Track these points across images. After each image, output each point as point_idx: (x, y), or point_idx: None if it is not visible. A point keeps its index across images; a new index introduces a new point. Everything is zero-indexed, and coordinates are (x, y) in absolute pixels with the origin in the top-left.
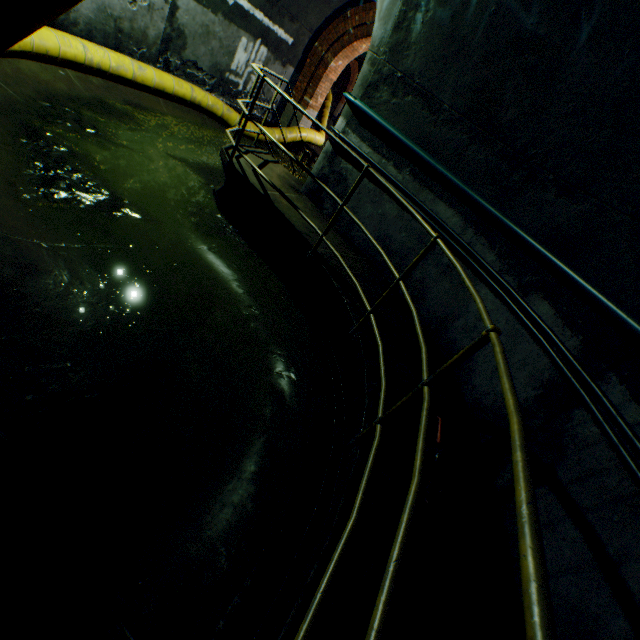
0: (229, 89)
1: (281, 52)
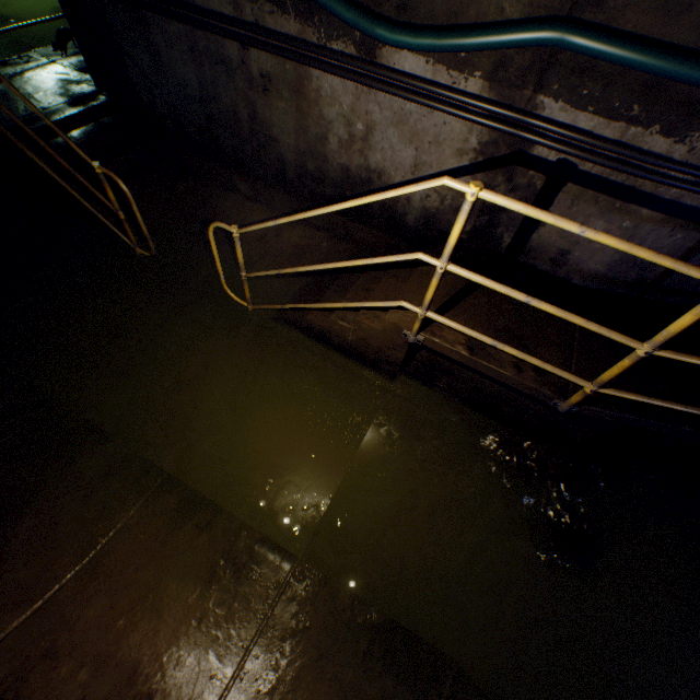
0: None
1: None
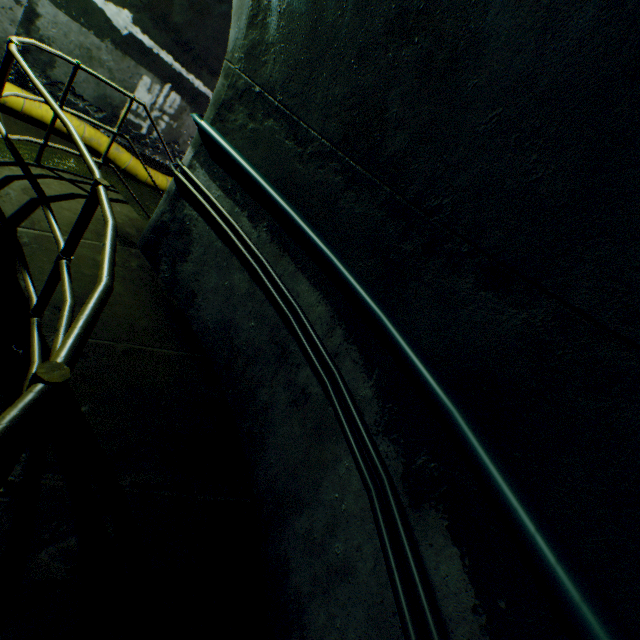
0: (127, 129)
1: (201, 105)
